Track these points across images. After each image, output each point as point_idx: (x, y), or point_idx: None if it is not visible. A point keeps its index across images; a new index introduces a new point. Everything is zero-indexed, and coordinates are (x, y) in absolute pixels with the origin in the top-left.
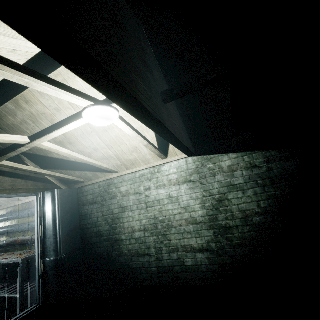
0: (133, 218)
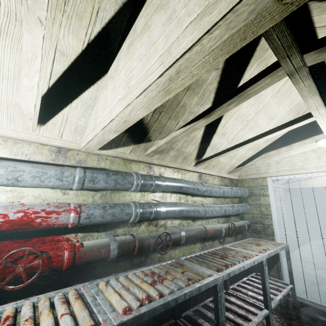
0: None
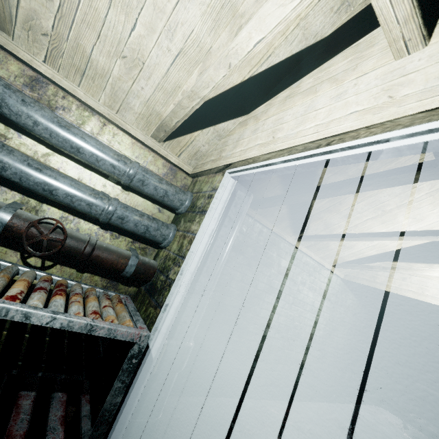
0: (275, 308)
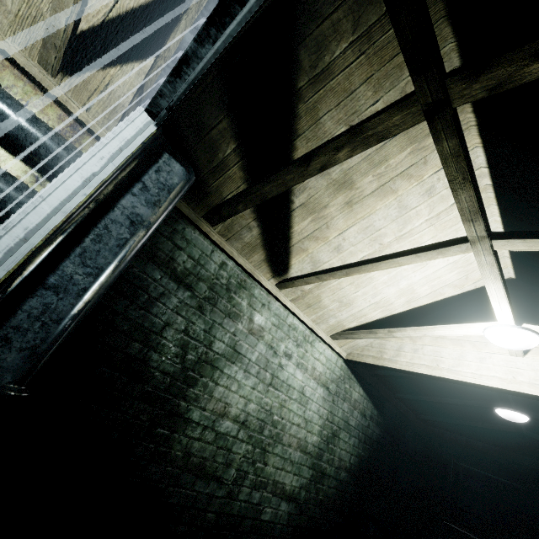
0: (241, 387)
